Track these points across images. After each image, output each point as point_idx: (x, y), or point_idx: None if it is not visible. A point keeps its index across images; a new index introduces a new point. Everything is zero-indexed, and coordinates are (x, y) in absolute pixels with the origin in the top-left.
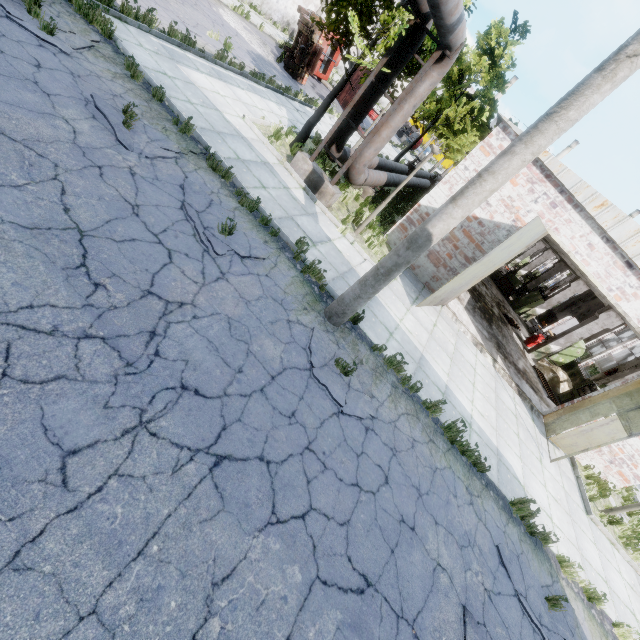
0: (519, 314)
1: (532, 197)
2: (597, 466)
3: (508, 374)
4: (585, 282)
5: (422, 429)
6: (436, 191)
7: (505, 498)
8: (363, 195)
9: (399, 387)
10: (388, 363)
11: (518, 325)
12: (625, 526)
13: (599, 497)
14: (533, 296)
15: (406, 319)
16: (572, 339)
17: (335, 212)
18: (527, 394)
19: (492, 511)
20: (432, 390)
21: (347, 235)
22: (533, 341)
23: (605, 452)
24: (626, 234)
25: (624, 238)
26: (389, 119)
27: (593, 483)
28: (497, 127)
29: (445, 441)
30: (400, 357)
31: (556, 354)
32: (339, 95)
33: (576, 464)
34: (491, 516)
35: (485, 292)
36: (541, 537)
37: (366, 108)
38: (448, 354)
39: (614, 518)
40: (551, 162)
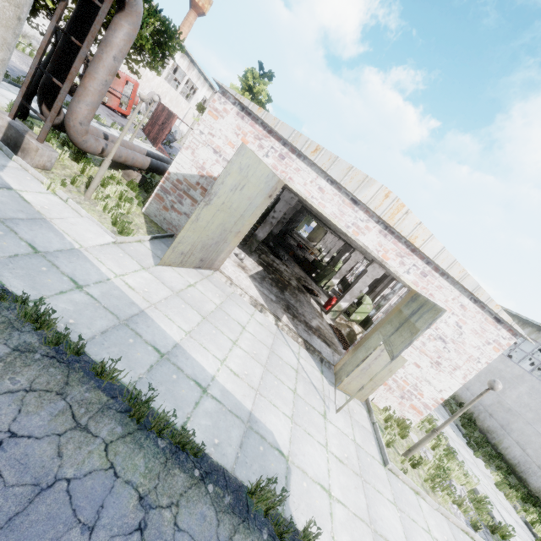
0: (322, 287)
1: (263, 152)
2: (393, 405)
3: (294, 330)
4: (360, 252)
5: (61, 411)
6: (181, 157)
7: (242, 487)
8: (129, 179)
9: (39, 350)
10: (26, 317)
11: (319, 294)
12: (429, 464)
13: (394, 439)
14: (327, 270)
15: (133, 275)
16: (355, 293)
17: (56, 176)
18: (317, 347)
19: (198, 524)
20: (137, 351)
21: (59, 192)
22: (329, 304)
23: (394, 388)
24: (342, 173)
25: (342, 176)
26: (91, 70)
27: (390, 425)
28: (217, 93)
29: (124, 422)
30: (80, 312)
31: (353, 313)
32: (145, 128)
33: (371, 409)
34: (191, 537)
35: (284, 269)
36: (300, 534)
37: (67, 63)
38: (201, 312)
39: (415, 459)
40: (267, 117)
